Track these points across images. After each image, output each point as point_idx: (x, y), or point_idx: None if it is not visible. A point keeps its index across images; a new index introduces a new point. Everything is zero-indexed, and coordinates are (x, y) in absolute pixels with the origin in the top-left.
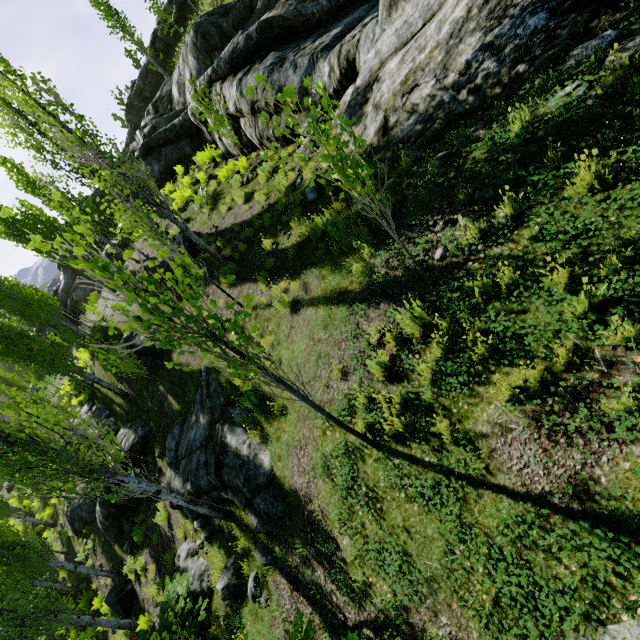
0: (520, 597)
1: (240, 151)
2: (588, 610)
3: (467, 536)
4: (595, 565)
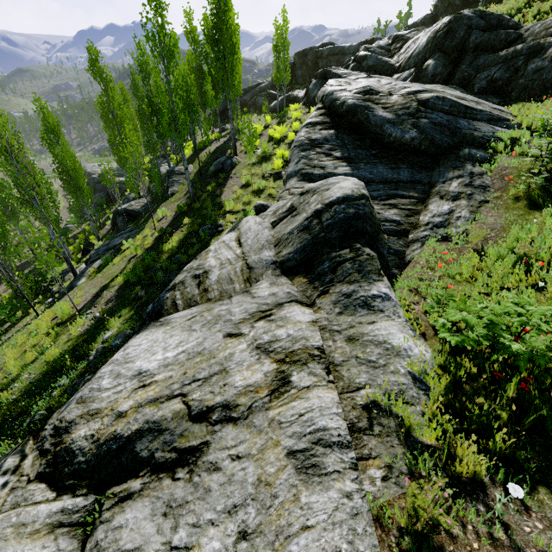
0: None
1: None
2: None
3: None
4: None
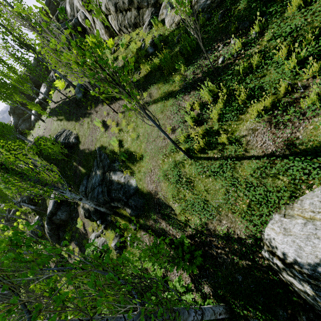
0: (260, 199)
1: (108, 37)
2: (291, 194)
3: (236, 182)
4: (295, 173)
